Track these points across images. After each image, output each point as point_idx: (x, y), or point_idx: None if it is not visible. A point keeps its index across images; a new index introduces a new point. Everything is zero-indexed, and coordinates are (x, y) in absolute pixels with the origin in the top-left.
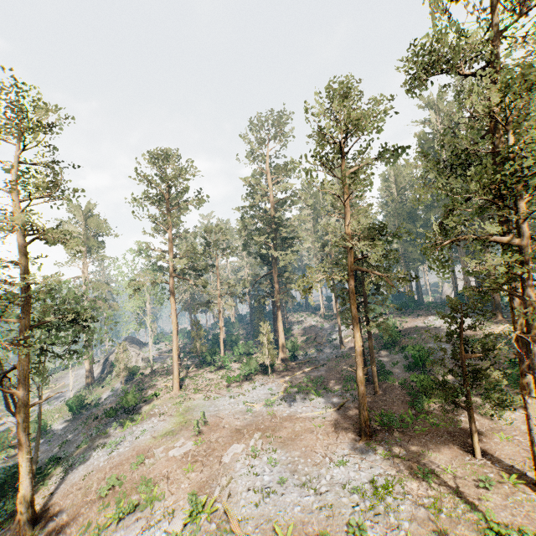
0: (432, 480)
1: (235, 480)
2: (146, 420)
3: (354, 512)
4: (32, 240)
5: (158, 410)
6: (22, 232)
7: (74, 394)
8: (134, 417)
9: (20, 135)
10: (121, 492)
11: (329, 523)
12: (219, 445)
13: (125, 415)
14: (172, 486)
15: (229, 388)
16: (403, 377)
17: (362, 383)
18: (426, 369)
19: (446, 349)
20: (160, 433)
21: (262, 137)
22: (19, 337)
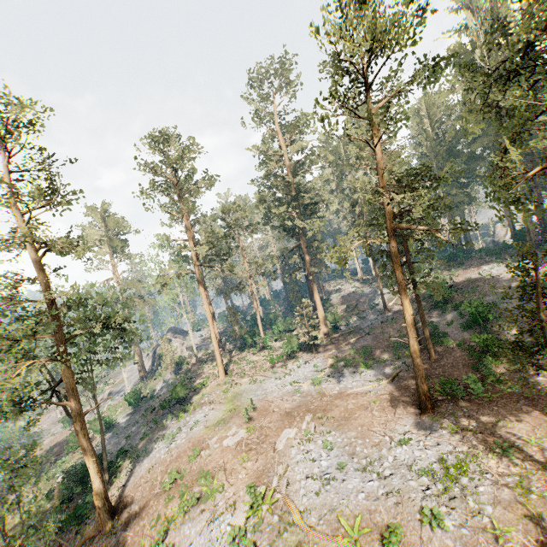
0: (513, 454)
1: (292, 467)
2: (198, 409)
3: (426, 497)
4: (44, 254)
5: (208, 399)
6: (32, 247)
7: (132, 388)
8: (186, 408)
9: (1, 142)
10: (184, 485)
11: (399, 511)
12: (271, 430)
13: (178, 406)
14: (230, 477)
15: (274, 368)
16: (461, 338)
17: (416, 355)
18: (488, 326)
19: (520, 307)
20: (212, 422)
21: (266, 93)
22: (57, 351)
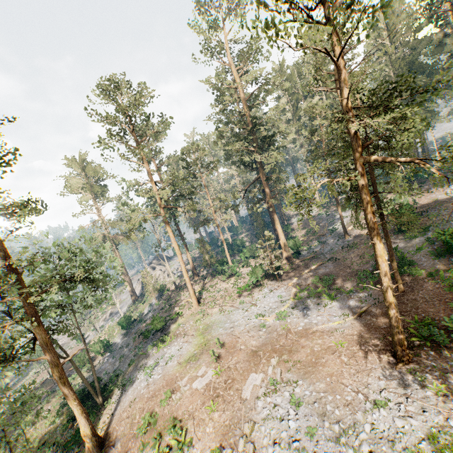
0: None
1: (258, 426)
2: (174, 340)
3: None
4: None
5: (183, 329)
6: None
7: (126, 310)
8: (164, 338)
9: None
10: (156, 430)
11: None
12: (238, 373)
13: (158, 334)
14: (198, 428)
15: (241, 298)
16: (432, 268)
17: (392, 304)
18: None
19: None
20: (184, 358)
21: (213, 21)
22: (26, 311)
